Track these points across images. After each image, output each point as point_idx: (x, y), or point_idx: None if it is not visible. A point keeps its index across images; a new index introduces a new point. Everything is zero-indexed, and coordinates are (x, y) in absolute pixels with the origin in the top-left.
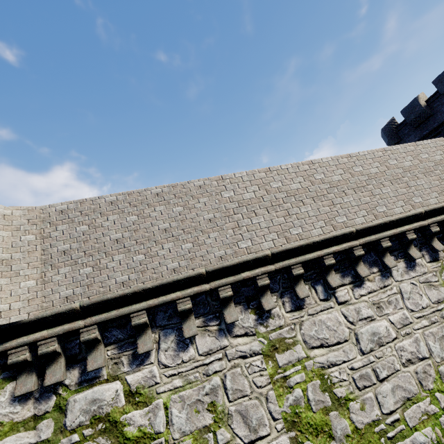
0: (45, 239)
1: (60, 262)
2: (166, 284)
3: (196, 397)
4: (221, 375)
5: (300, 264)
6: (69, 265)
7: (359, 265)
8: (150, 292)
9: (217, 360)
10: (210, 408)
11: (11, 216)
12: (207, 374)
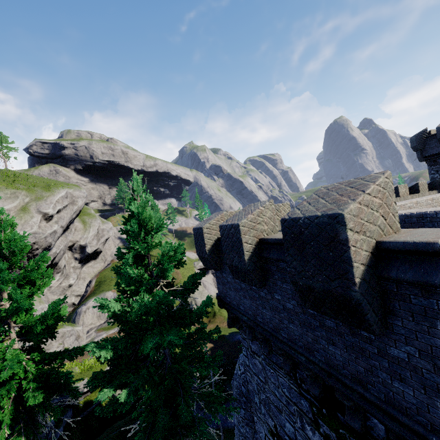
0: None
1: None
2: None
3: None
4: None
5: None
6: None
7: None
8: None
9: None
10: None
11: None
12: None
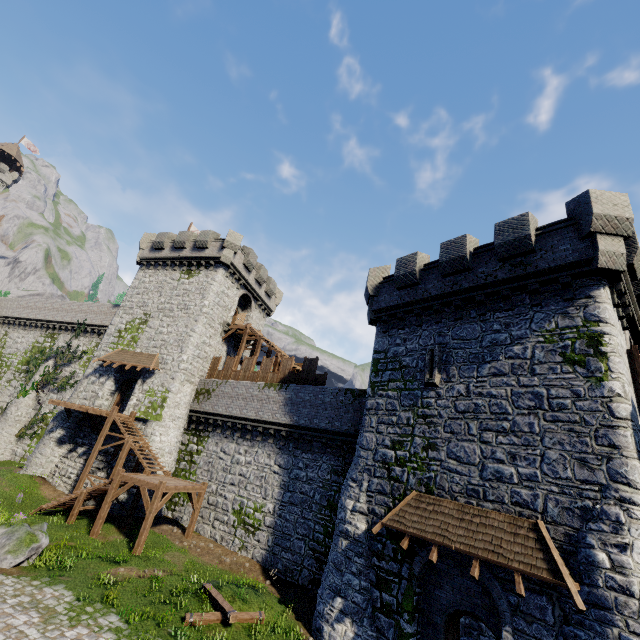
0: None
1: None
2: (0, 316)
3: None
4: None
5: (17, 321)
6: None
7: (28, 327)
8: None
9: None
10: None
11: None
12: None
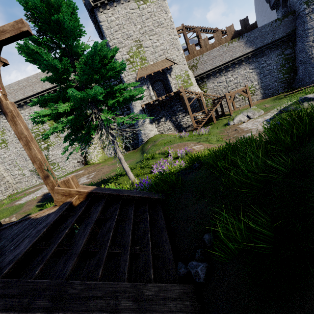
0: None
1: None
2: None
3: (0, 127)
4: (3, 125)
5: None
6: None
7: (24, 106)
8: None
9: (2, 123)
10: (2, 128)
11: None
12: (1, 125)
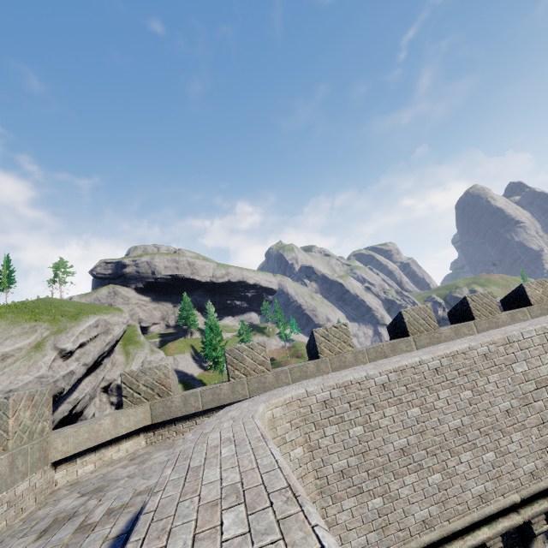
0: (314, 451)
1: (340, 490)
2: (476, 521)
3: None
4: None
5: None
6: (352, 494)
7: None
8: (457, 533)
9: None
10: None
11: (273, 421)
12: None
